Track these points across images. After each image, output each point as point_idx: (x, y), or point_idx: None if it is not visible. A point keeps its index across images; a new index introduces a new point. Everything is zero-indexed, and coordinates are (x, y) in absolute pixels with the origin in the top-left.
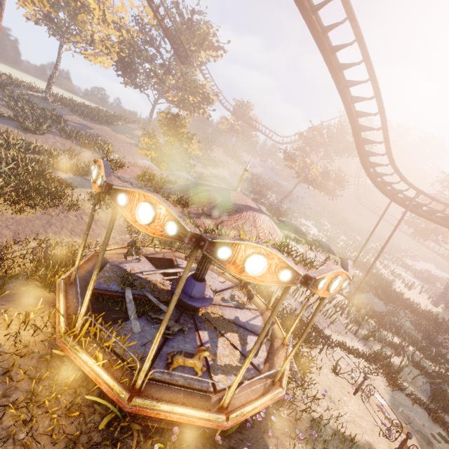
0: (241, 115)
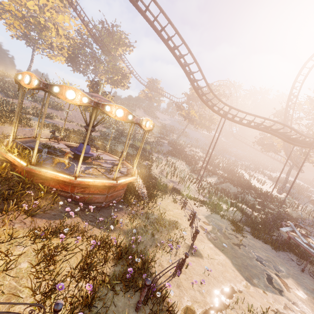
0: (152, 87)
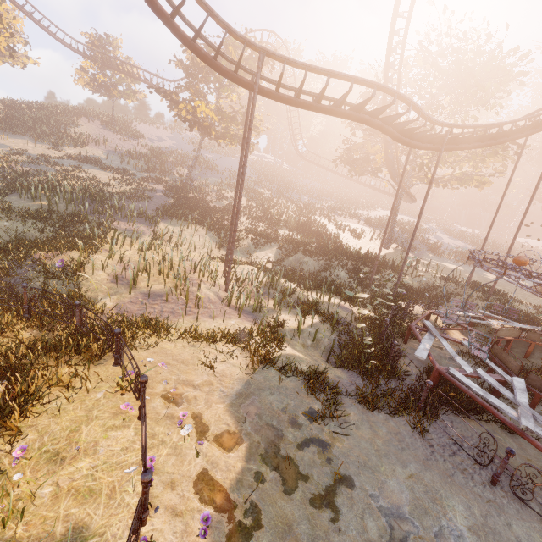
0: (100, 56)
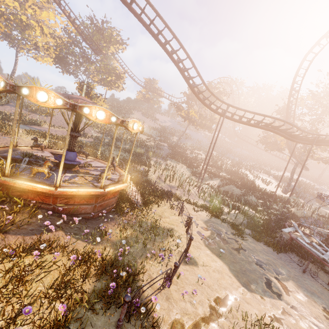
0: (149, 87)
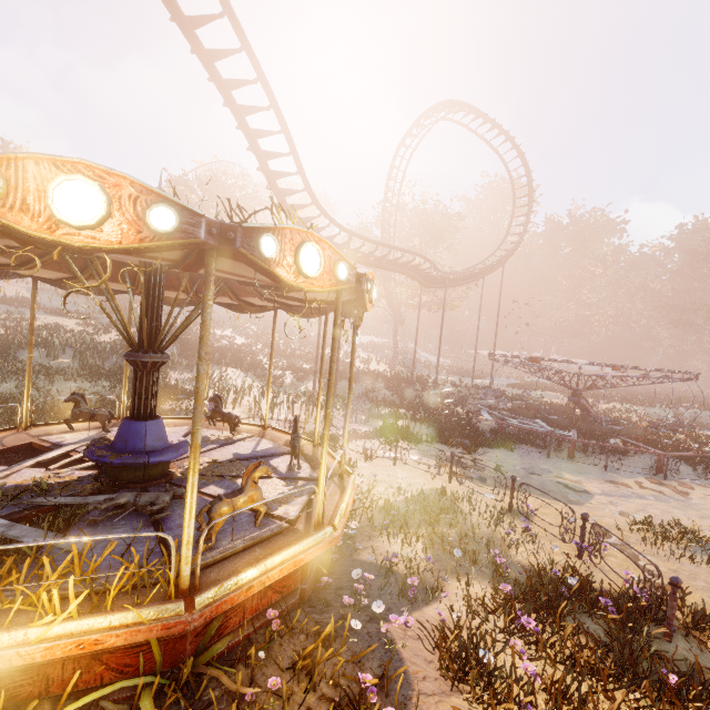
0: None
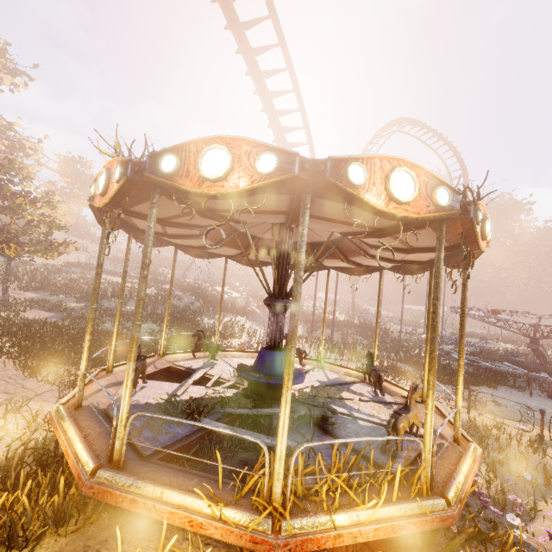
0: (78, 175)
